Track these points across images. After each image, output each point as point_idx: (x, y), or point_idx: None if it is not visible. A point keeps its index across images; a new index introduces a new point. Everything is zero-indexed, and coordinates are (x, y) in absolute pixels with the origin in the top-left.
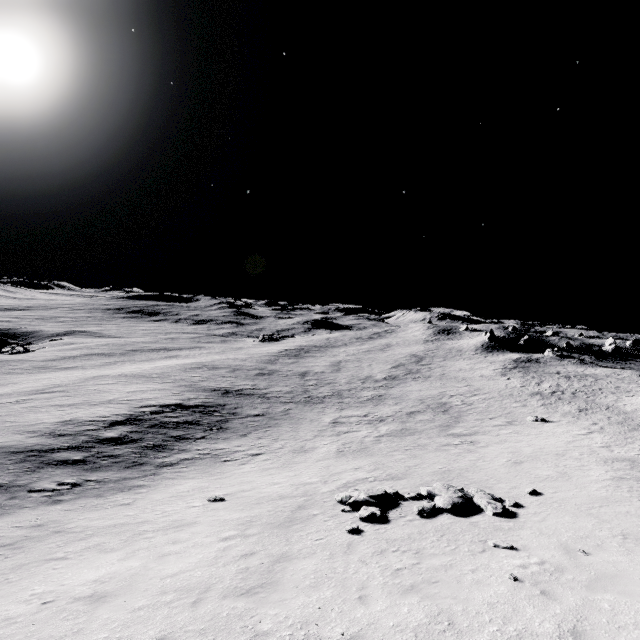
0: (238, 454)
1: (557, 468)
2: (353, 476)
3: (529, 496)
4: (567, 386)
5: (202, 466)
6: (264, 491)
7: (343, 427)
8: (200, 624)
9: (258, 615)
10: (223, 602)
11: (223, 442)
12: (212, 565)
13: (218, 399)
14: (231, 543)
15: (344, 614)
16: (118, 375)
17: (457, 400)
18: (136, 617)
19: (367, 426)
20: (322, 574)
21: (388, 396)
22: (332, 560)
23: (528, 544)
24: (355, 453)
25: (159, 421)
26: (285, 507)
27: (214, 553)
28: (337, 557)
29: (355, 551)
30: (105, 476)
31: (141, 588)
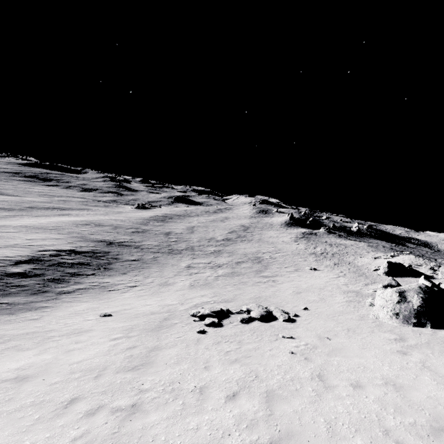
0: (120, 286)
1: (319, 296)
2: (200, 300)
3: (303, 311)
4: (330, 250)
5: (93, 294)
6: (140, 310)
7: (194, 270)
8: (102, 388)
9: (141, 381)
10: (116, 375)
11: (108, 278)
12: (106, 355)
13: (104, 248)
14: (119, 341)
15: (196, 376)
16: (19, 226)
17: (267, 255)
18: (54, 388)
19: (210, 270)
20: (181, 356)
21: (224, 251)
22: (188, 348)
23: (300, 335)
24: (202, 286)
25: (57, 262)
26: (155, 319)
27: (107, 348)
28: (191, 346)
29: (202, 343)
30: (15, 300)
31: (55, 371)
